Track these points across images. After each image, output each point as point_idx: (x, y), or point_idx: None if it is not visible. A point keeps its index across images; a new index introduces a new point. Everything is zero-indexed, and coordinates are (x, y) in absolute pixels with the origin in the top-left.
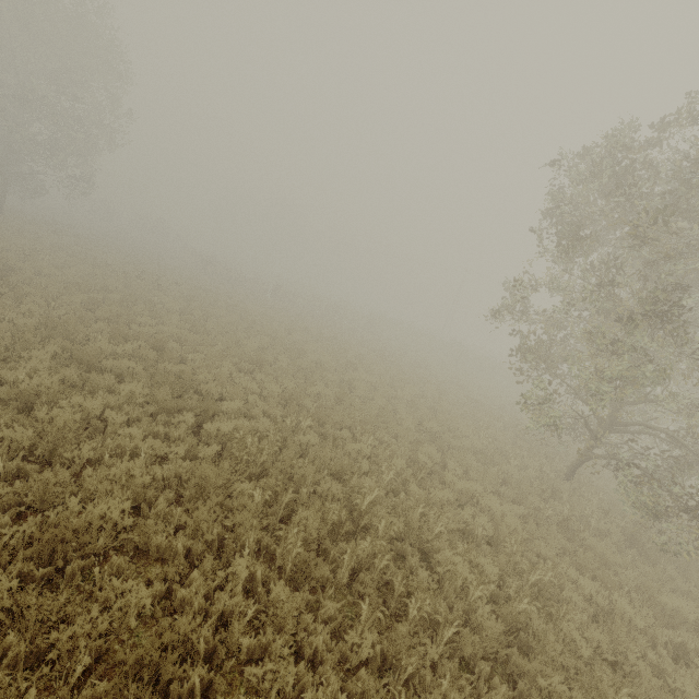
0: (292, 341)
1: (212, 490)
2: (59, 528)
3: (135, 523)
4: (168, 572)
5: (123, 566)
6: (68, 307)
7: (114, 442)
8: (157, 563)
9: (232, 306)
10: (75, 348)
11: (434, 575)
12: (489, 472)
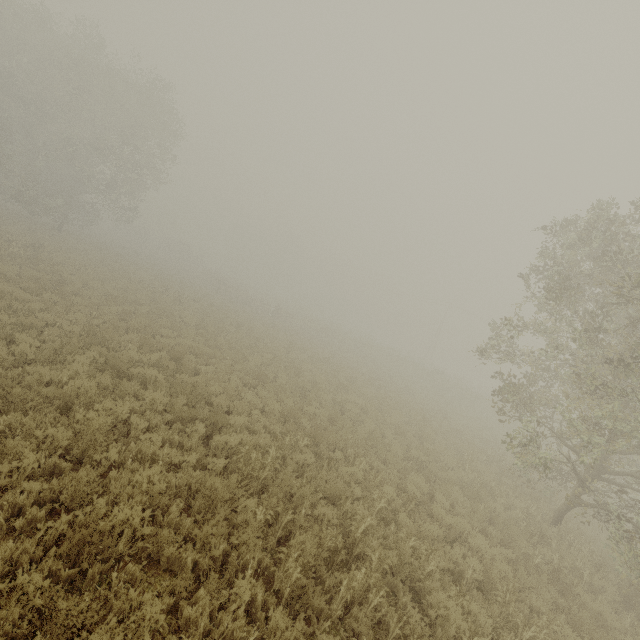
0: (290, 359)
1: (220, 504)
2: (84, 528)
3: (151, 531)
4: (177, 586)
5: (137, 574)
6: (106, 316)
7: (136, 447)
8: (165, 573)
9: (239, 323)
10: (110, 355)
11: (426, 618)
12: (476, 508)
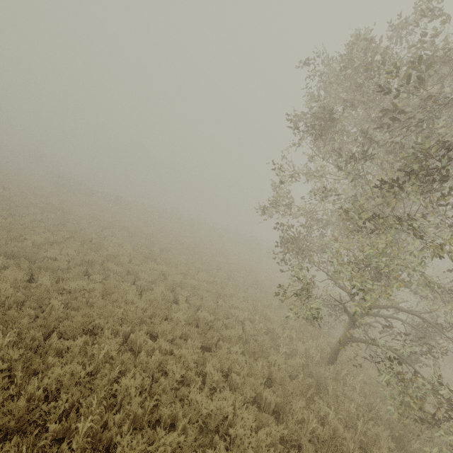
0: (102, 236)
1: None
2: None
3: None
4: None
5: None
6: None
7: None
8: None
9: (57, 208)
10: None
11: None
12: (253, 370)
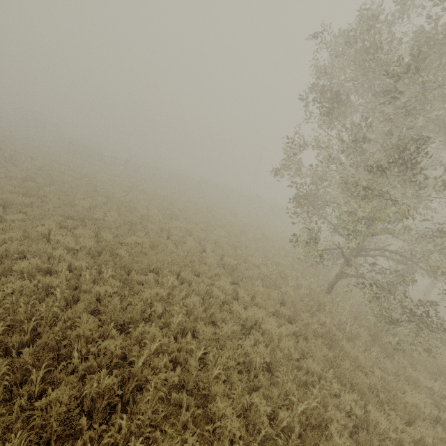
0: (128, 200)
1: None
2: None
3: None
4: None
5: None
6: None
7: None
8: None
9: (81, 175)
10: None
11: (204, 432)
12: (271, 295)
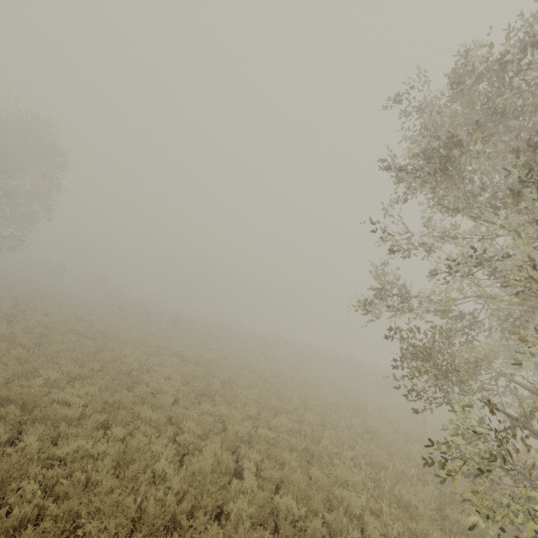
0: (146, 367)
1: None
2: None
3: None
4: None
5: None
6: None
7: None
8: None
9: (100, 333)
10: None
11: None
12: None
